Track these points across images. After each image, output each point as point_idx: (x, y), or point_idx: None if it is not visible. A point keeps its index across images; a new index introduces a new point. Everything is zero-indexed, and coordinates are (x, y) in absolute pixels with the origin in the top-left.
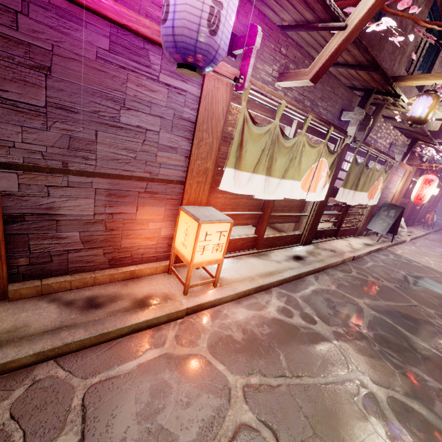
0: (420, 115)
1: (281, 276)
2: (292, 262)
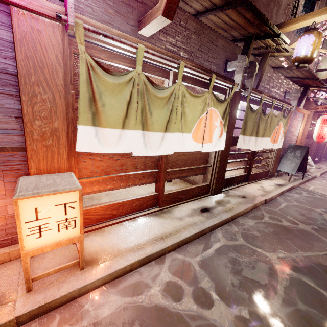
0: (305, 54)
1: (177, 238)
2: (196, 217)
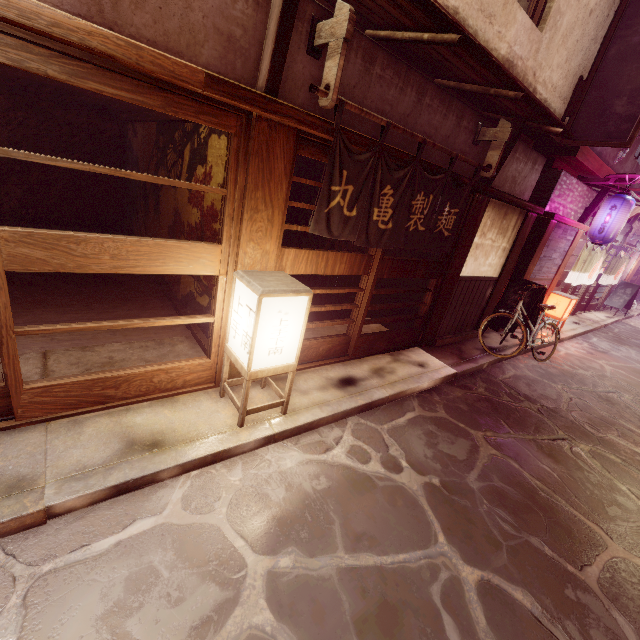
0: None
1: (579, 331)
2: (576, 325)
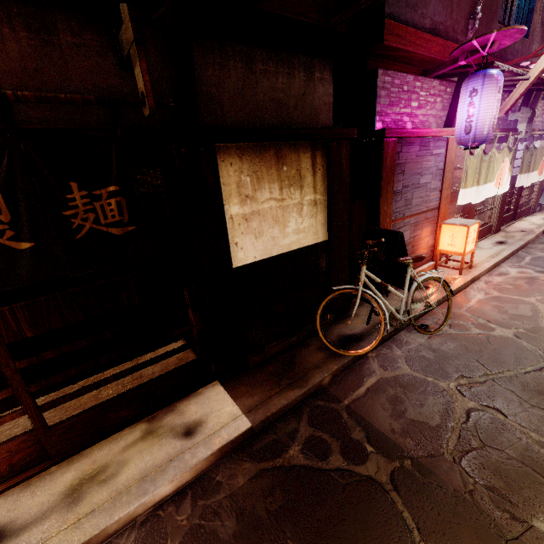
0: None
1: (503, 255)
2: (500, 246)
